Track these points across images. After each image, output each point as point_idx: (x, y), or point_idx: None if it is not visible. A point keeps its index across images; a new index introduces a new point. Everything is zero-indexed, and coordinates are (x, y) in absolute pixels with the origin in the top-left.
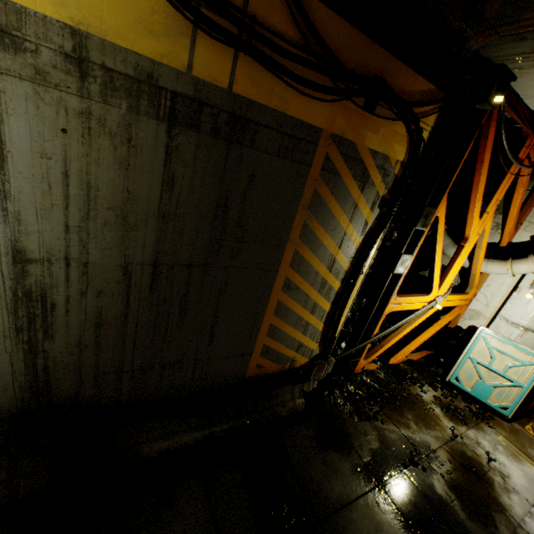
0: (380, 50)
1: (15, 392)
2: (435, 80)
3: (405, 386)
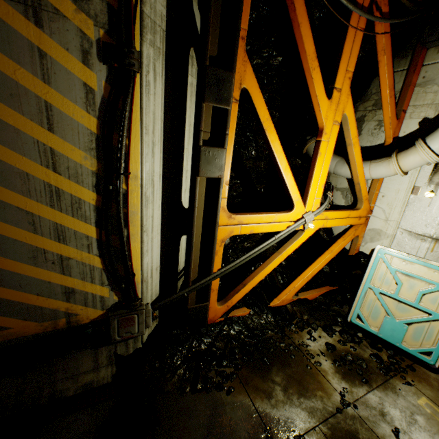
0: None
1: None
2: None
3: (286, 334)
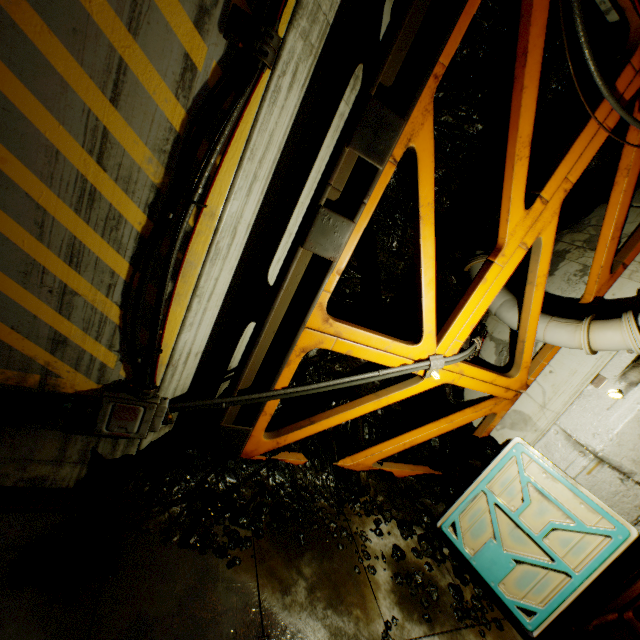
0: None
1: None
2: None
3: (345, 512)
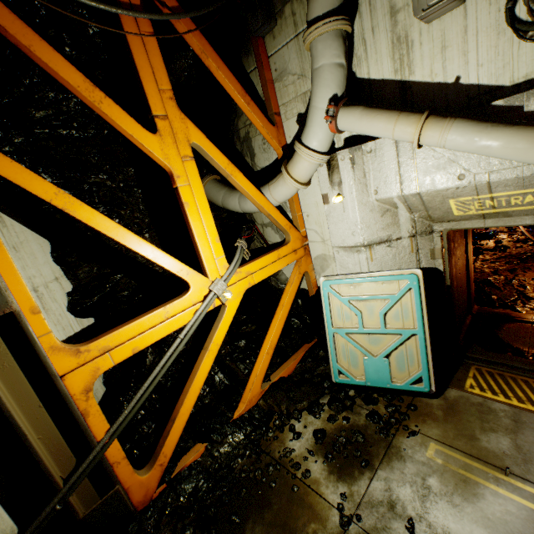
0: None
1: None
2: None
3: (263, 449)
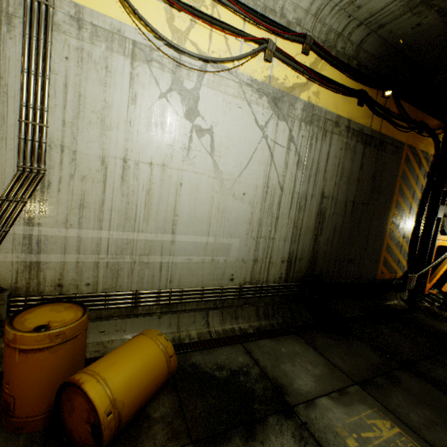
0: (420, 112)
1: (306, 263)
2: (440, 120)
3: None
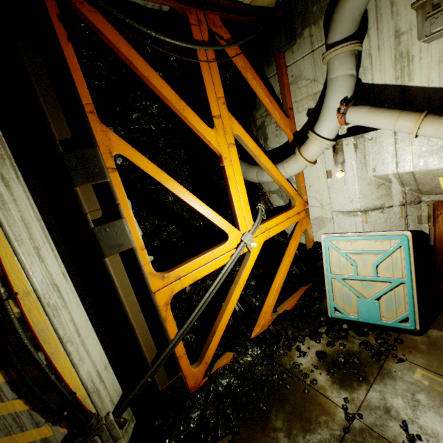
0: None
1: None
2: None
3: (277, 361)
